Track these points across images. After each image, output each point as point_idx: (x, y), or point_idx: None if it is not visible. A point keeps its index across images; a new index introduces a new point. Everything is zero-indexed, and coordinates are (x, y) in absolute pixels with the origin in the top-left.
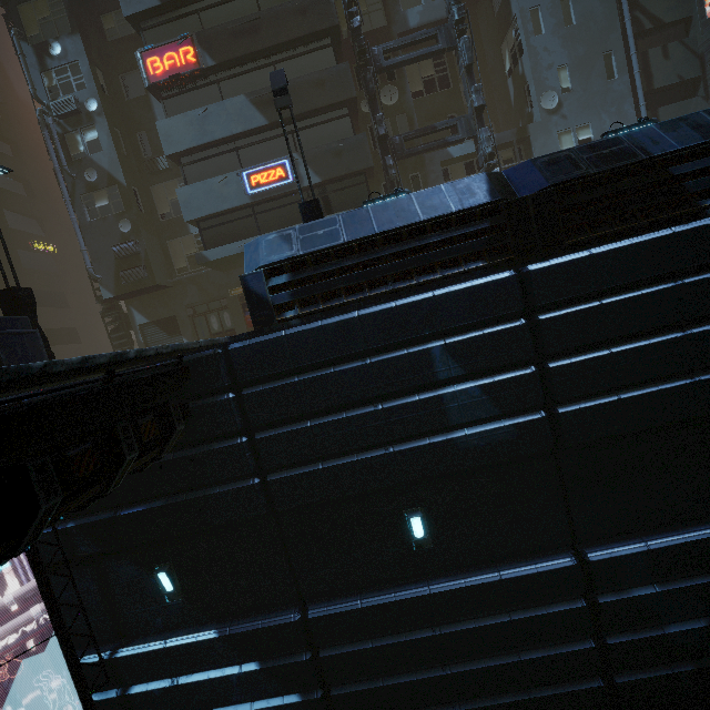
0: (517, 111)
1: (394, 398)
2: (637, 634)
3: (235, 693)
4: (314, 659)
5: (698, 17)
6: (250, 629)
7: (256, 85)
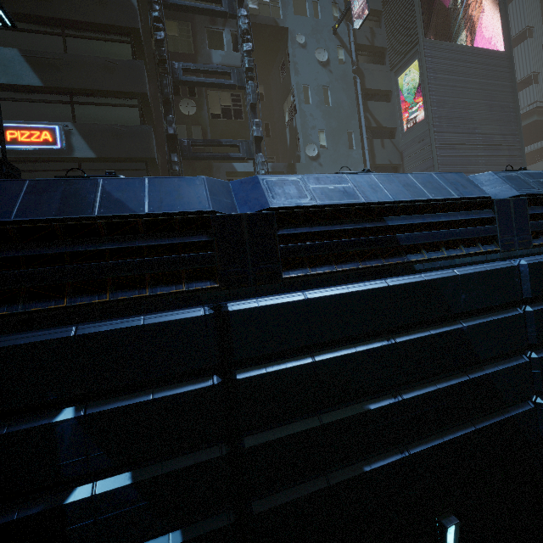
0: (291, 152)
1: None
2: None
3: None
4: None
5: (400, 129)
6: None
7: (38, 47)
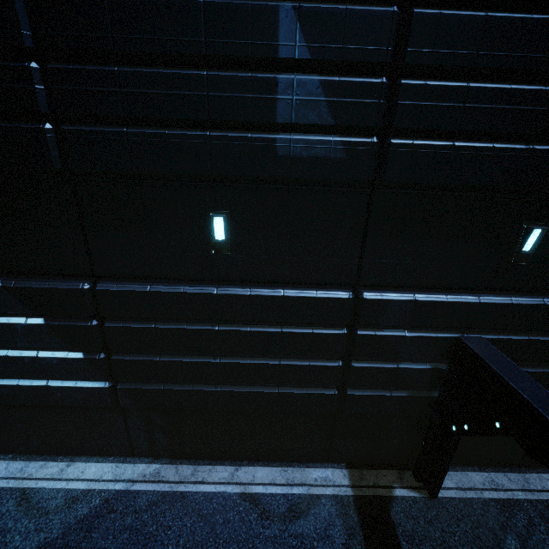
0: None
1: (224, 70)
2: (377, 363)
3: (20, 340)
4: (100, 328)
5: None
6: (35, 286)
7: None
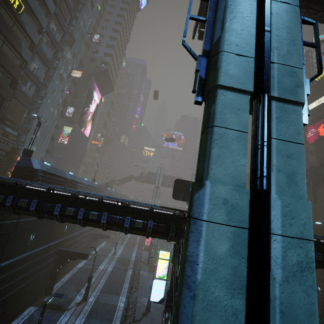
0: None
1: None
2: (46, 262)
3: None
4: None
5: (57, 140)
6: None
7: None
